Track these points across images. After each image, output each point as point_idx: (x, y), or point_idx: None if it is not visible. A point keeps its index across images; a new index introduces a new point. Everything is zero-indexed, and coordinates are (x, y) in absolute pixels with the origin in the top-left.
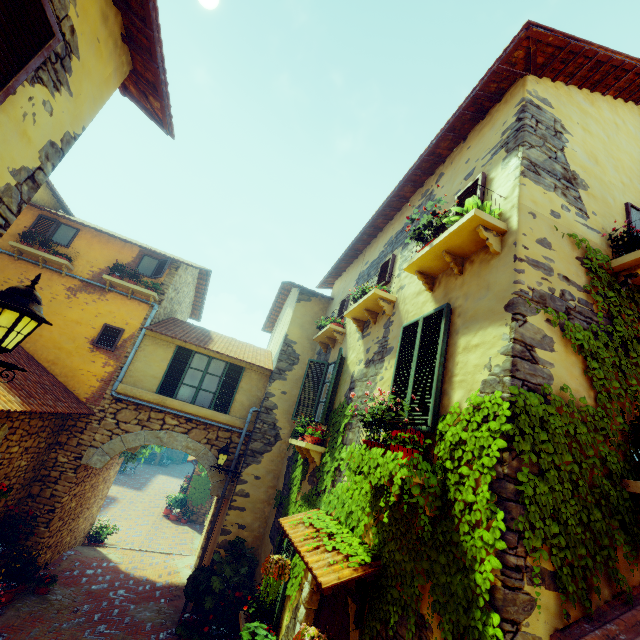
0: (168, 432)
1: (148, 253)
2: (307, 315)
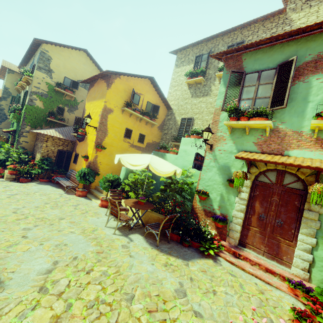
0: None
1: None
2: (13, 79)
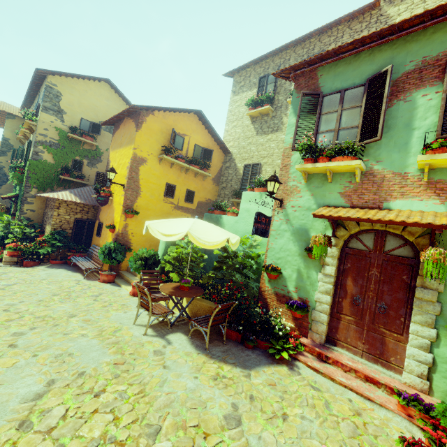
0: None
1: None
2: (14, 126)
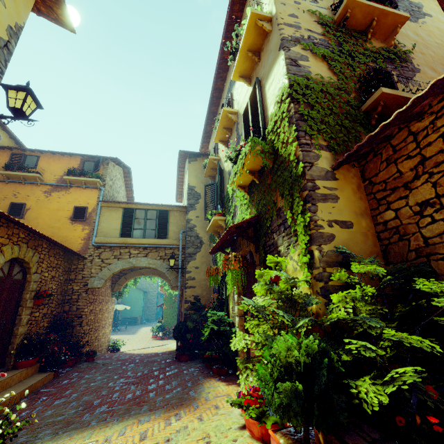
0: (134, 258)
1: (86, 159)
2: (197, 169)
